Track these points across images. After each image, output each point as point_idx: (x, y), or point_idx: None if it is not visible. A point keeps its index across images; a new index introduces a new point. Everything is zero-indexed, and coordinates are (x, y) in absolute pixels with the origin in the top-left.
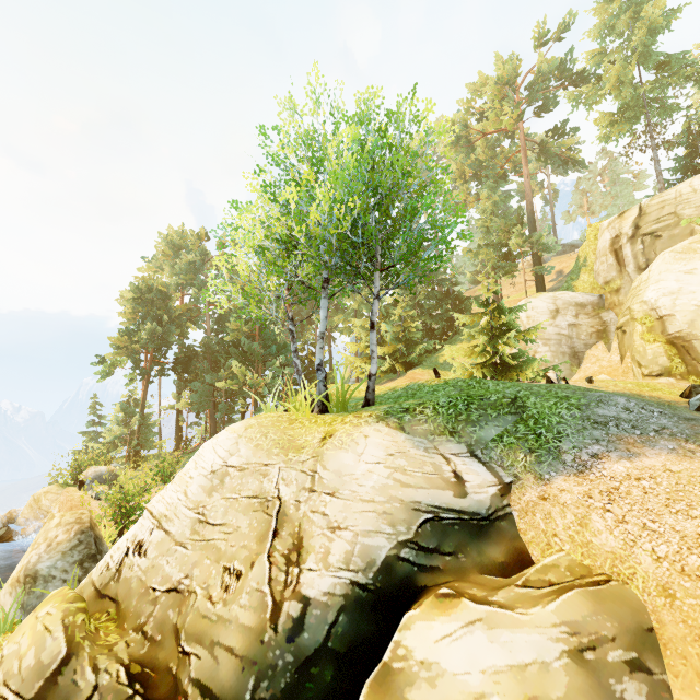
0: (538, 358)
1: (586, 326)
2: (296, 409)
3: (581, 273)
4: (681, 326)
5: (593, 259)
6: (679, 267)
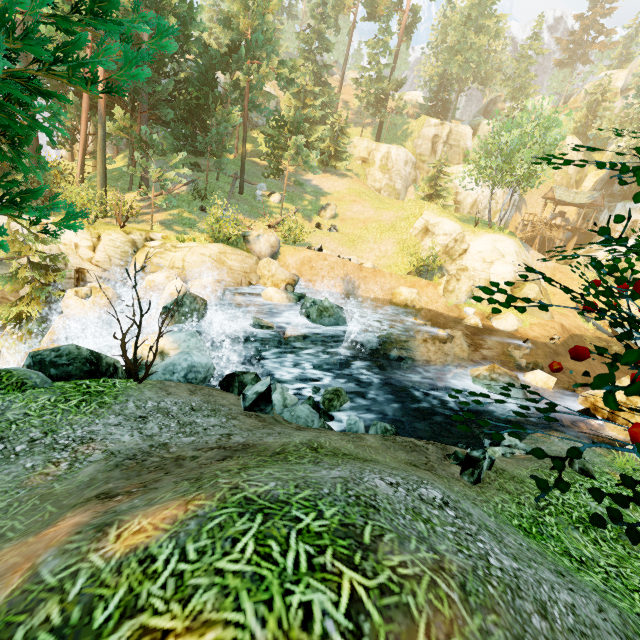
0: (396, 186)
1: (412, 175)
2: (492, 229)
3: (409, 141)
4: (462, 198)
5: (416, 136)
6: (470, 176)
